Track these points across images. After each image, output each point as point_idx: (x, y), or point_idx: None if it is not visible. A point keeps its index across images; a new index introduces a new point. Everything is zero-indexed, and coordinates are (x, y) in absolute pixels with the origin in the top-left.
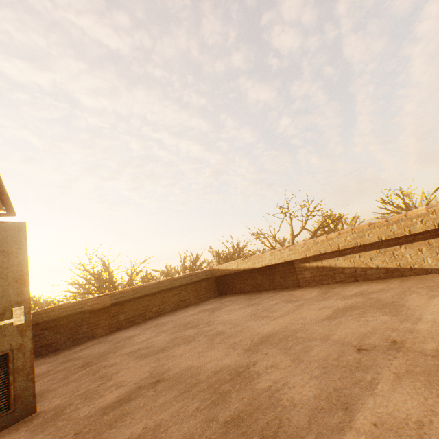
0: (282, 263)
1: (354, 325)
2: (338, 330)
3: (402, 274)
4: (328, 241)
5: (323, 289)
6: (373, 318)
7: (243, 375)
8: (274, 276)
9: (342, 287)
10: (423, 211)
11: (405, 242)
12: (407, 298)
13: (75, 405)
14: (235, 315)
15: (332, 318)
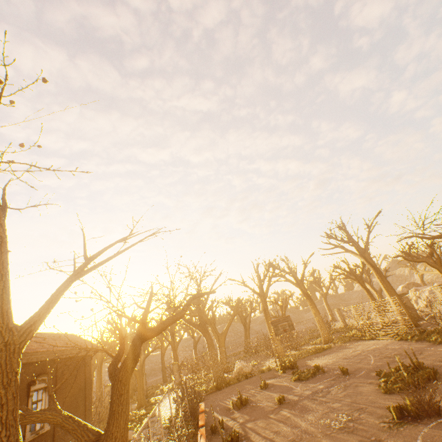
0: None
1: None
2: None
3: None
4: None
5: None
6: None
7: None
8: None
9: None
10: None
11: None
12: None
13: None
14: None
15: None
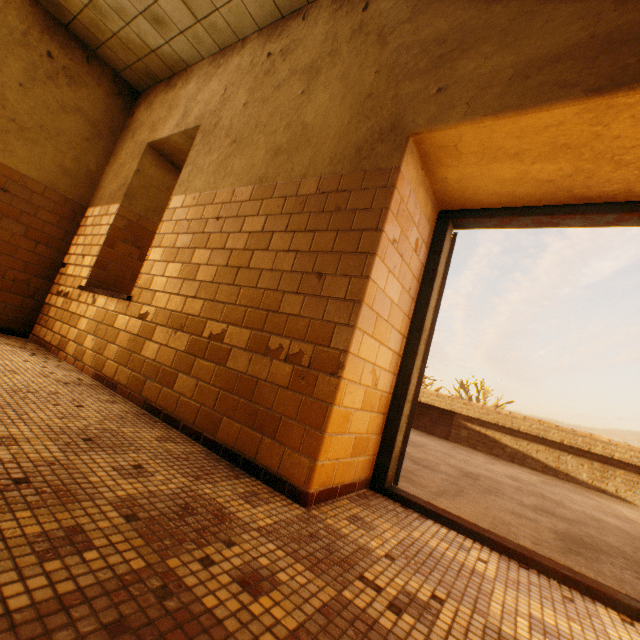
0: (440, 408)
1: (578, 497)
2: (571, 496)
3: (557, 475)
4: (512, 418)
5: (484, 454)
6: (585, 498)
7: (548, 497)
8: (422, 415)
9: (505, 461)
10: (606, 440)
11: (574, 453)
12: (589, 495)
13: (419, 461)
14: (424, 440)
15: (548, 485)
